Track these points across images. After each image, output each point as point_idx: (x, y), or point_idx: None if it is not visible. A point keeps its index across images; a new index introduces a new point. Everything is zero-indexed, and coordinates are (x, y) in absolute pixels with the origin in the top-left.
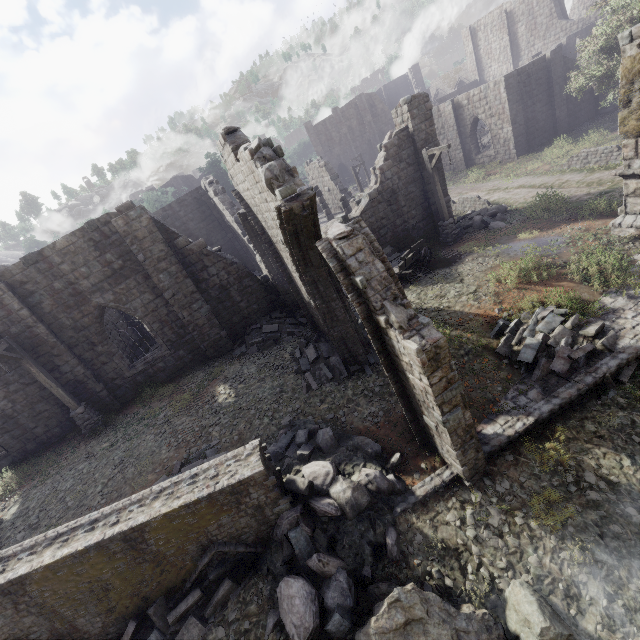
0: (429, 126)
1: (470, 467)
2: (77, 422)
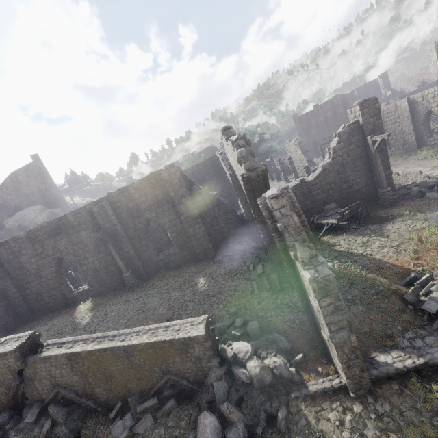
0: (376, 120)
1: (355, 381)
2: (125, 281)
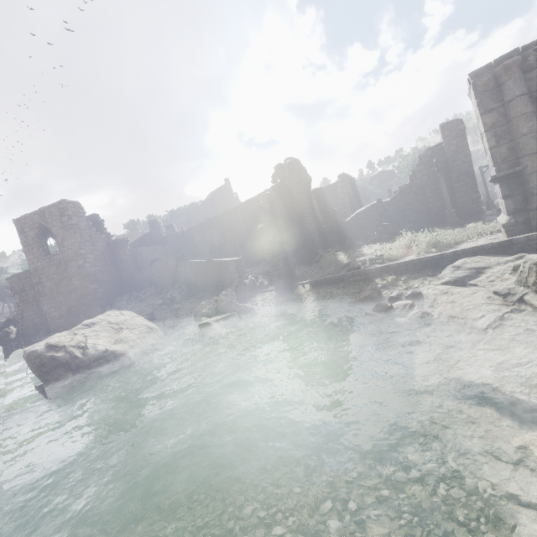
0: (460, 141)
1: (276, 284)
2: None
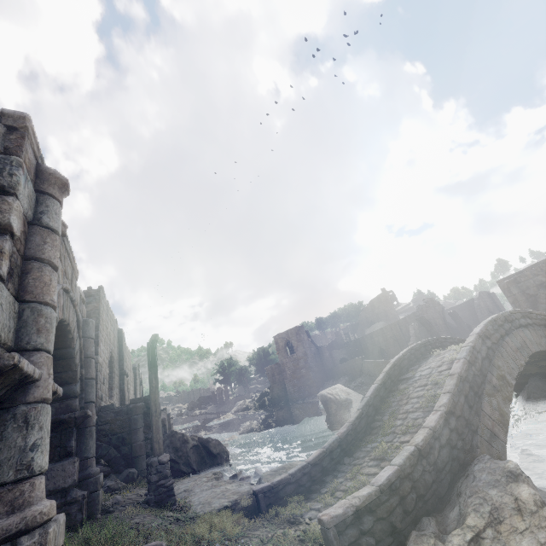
0: None
1: None
2: None
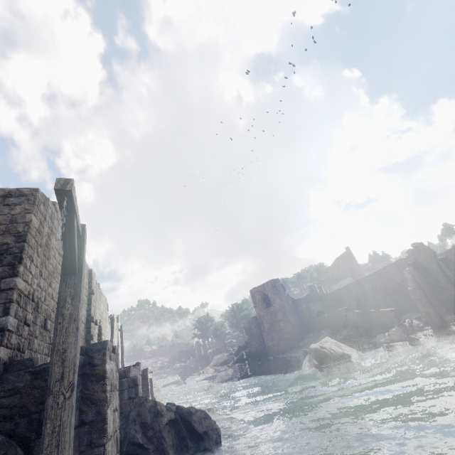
0: None
1: (431, 324)
2: None
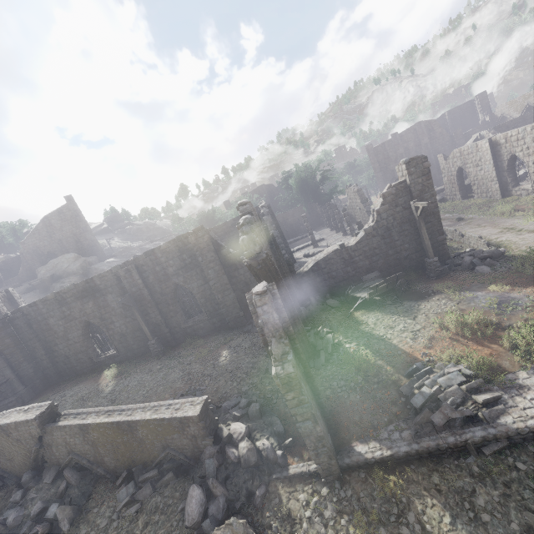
0: (426, 180)
1: (324, 468)
2: (150, 348)
